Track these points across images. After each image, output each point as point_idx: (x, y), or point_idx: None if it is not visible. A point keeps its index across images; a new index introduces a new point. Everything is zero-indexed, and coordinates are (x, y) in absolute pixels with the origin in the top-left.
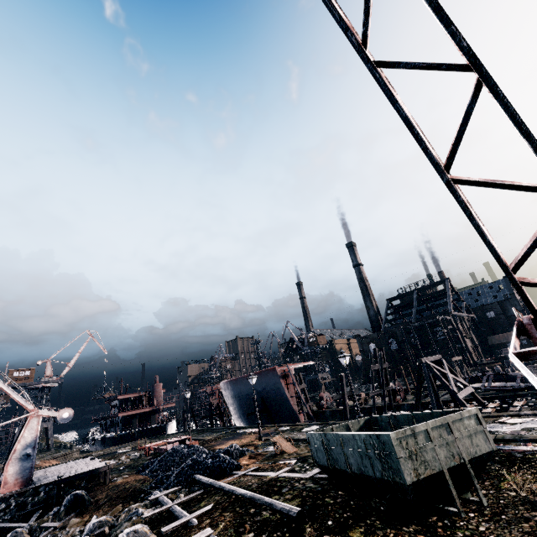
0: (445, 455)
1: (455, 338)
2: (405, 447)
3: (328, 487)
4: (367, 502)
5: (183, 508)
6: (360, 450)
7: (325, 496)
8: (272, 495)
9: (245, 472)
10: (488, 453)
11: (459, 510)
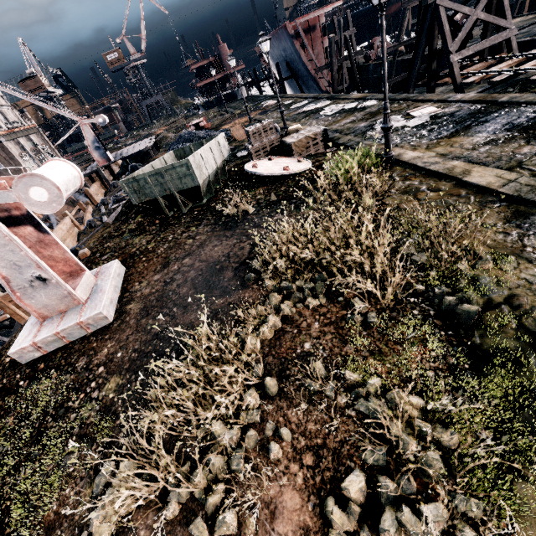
0: (159, 190)
1: None
2: (132, 188)
3: None
4: None
5: None
6: None
7: None
8: None
9: None
10: (196, 187)
11: (167, 215)
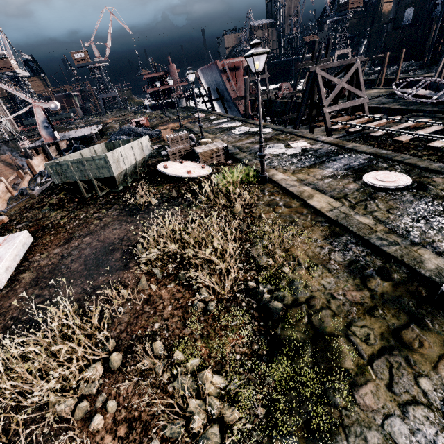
0: (79, 175)
1: None
2: (55, 170)
3: None
4: None
5: None
6: None
7: None
8: None
9: None
10: (111, 177)
11: (84, 196)
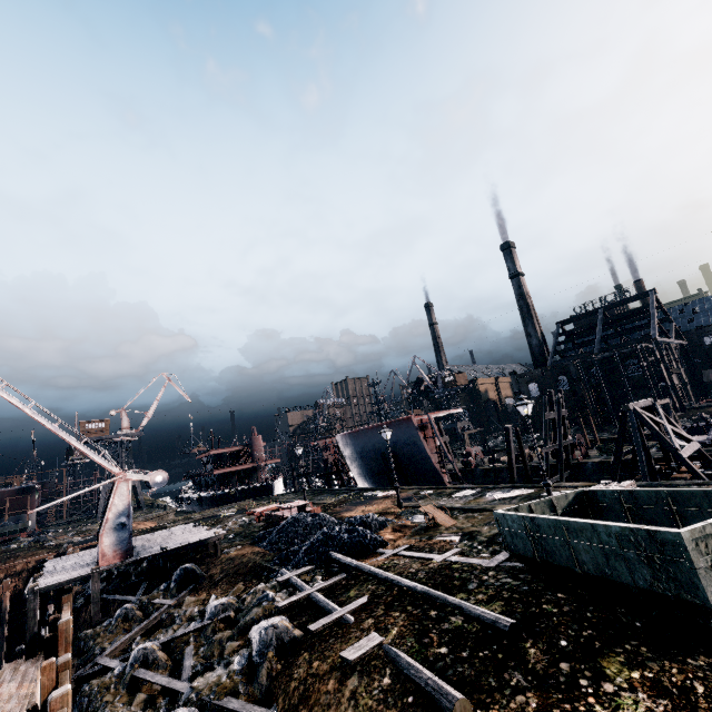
0: None
1: (657, 374)
2: (704, 552)
3: (537, 586)
4: (613, 614)
5: (325, 595)
6: (605, 547)
7: (540, 601)
8: (454, 592)
9: (396, 552)
10: None
11: None
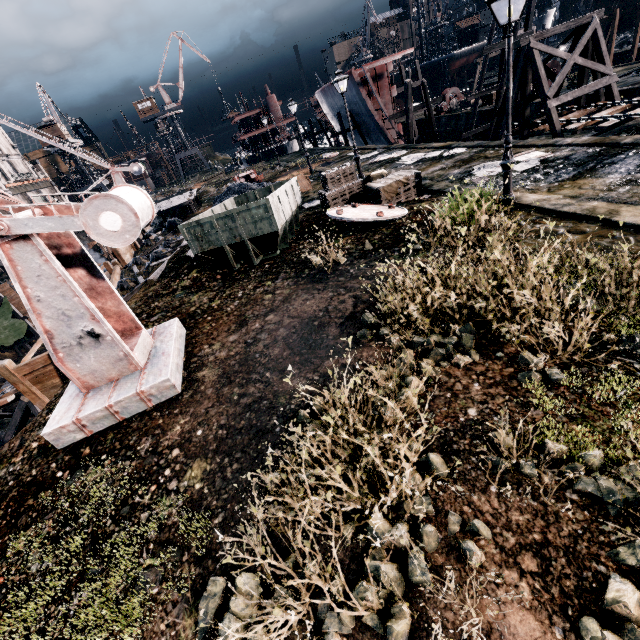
0: (227, 237)
1: None
2: (193, 234)
3: None
4: None
5: None
6: None
7: None
8: None
9: None
10: (273, 233)
11: (233, 267)
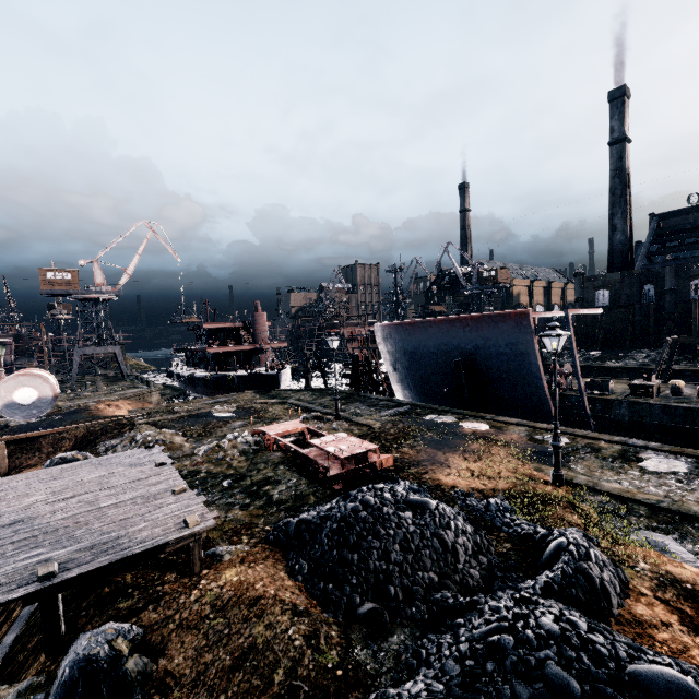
0: None
1: None
2: None
3: None
4: None
5: None
6: None
7: None
8: None
9: None
10: None
11: None
